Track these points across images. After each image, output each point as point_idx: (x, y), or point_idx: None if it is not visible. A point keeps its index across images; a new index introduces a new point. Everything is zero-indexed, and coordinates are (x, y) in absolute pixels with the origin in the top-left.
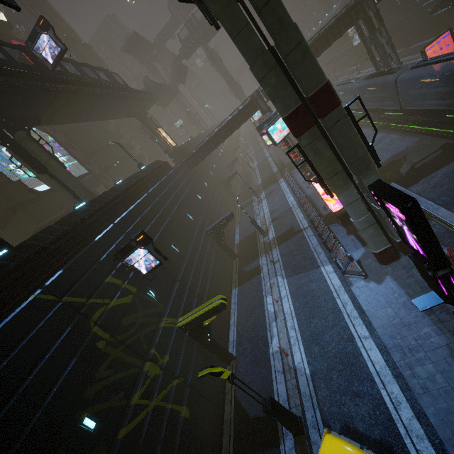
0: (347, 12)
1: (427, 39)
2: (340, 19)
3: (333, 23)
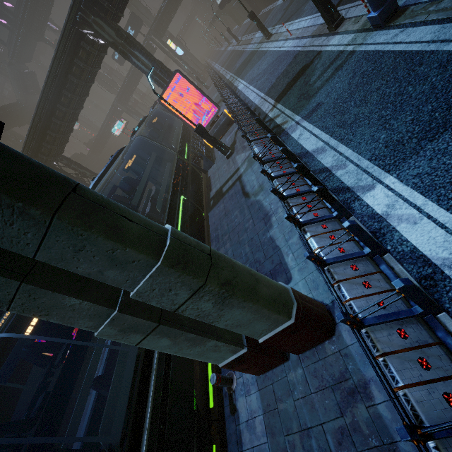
0: (74, 44)
1: (268, 4)
2: (70, 55)
3: (65, 62)
